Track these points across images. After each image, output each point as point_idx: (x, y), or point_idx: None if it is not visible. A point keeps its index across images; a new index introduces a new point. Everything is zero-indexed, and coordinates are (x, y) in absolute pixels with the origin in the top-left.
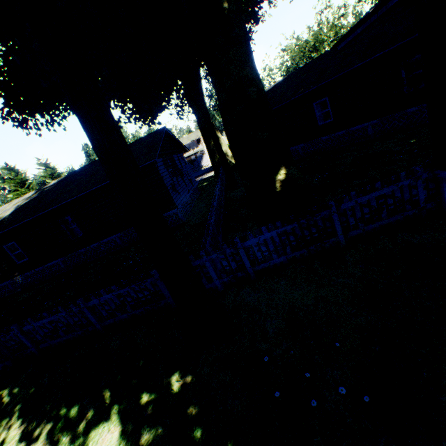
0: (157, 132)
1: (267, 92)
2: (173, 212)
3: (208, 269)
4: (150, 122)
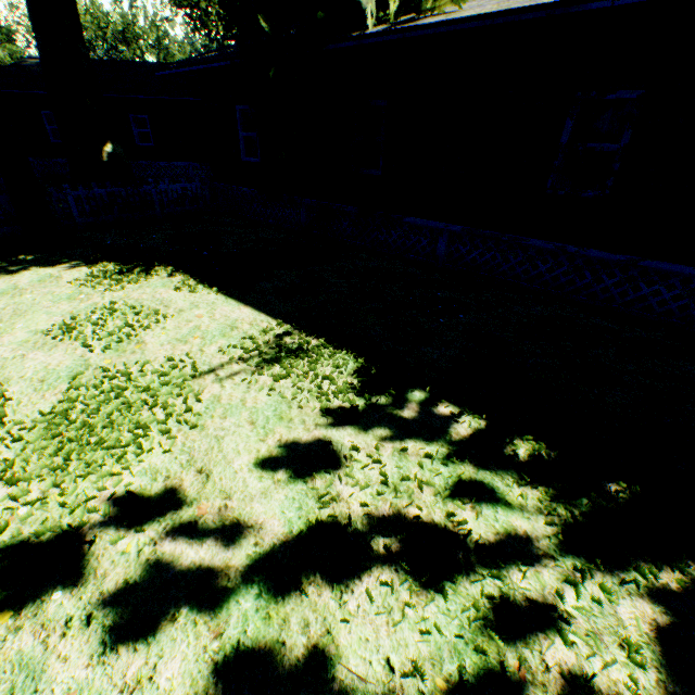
0: None
1: None
2: None
3: None
4: None
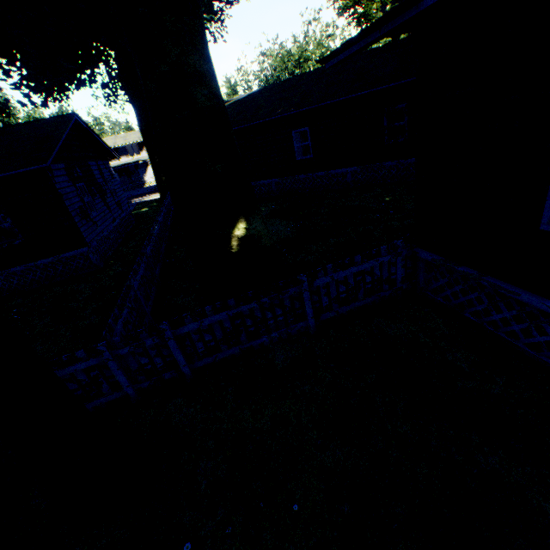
0: (59, 119)
1: (238, 101)
2: (80, 253)
3: (113, 371)
4: (55, 100)
